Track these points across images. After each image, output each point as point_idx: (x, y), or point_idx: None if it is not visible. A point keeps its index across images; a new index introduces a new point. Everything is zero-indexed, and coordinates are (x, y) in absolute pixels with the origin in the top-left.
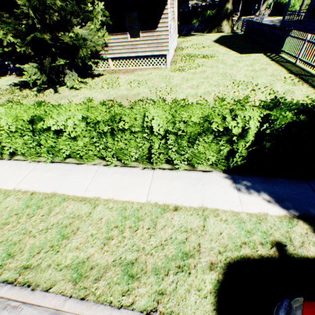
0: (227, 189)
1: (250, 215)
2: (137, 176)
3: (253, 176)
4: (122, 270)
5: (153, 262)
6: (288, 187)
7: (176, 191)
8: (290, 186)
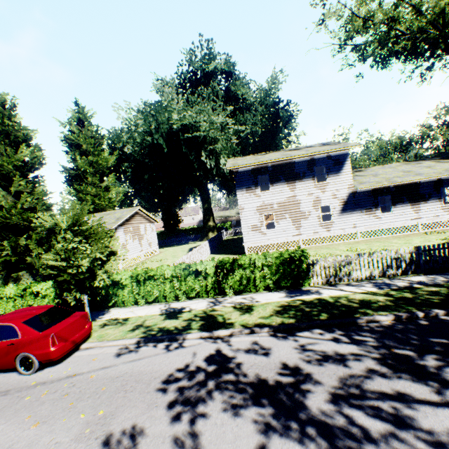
0: None
1: None
2: None
3: None
4: None
5: None
6: None
7: None
8: None
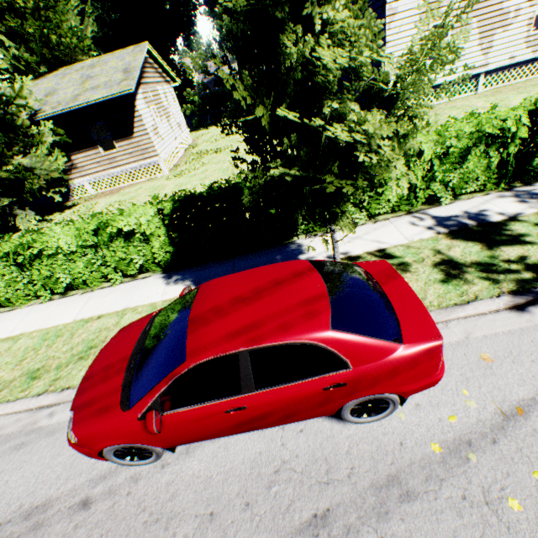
0: (157, 287)
1: (165, 301)
2: (73, 302)
3: (188, 269)
4: (28, 377)
5: (59, 362)
6: (214, 268)
7: (108, 303)
8: (216, 267)
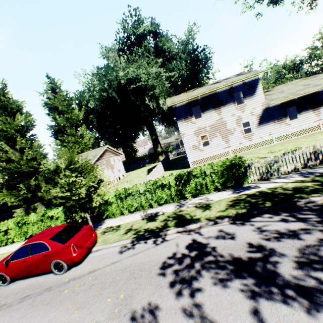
0: None
1: None
2: None
3: None
4: None
5: None
6: None
7: None
8: None
